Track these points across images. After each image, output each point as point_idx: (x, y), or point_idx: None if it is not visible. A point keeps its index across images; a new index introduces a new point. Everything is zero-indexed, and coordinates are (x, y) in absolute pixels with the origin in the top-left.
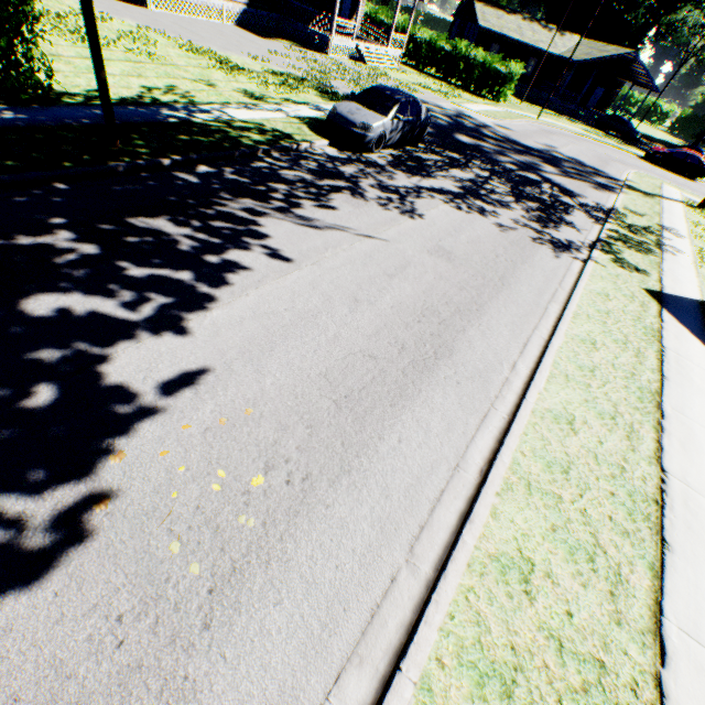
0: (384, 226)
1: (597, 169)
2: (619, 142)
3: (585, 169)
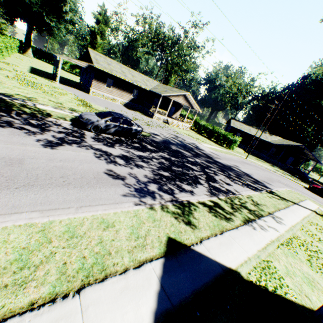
0: (7, 143)
1: (259, 180)
2: (298, 179)
3: (249, 178)
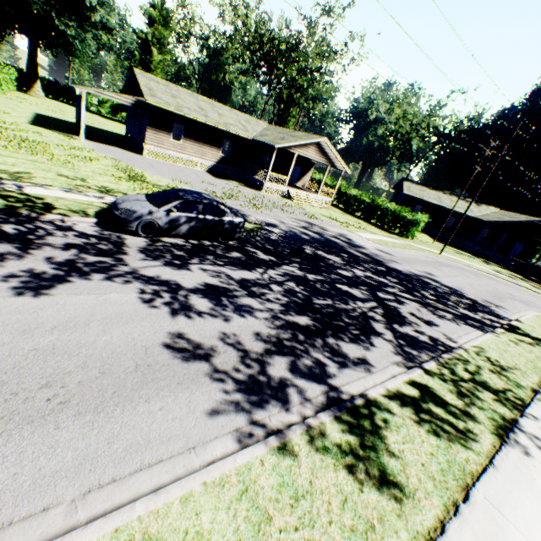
0: None
1: (480, 302)
2: (538, 286)
3: (460, 298)
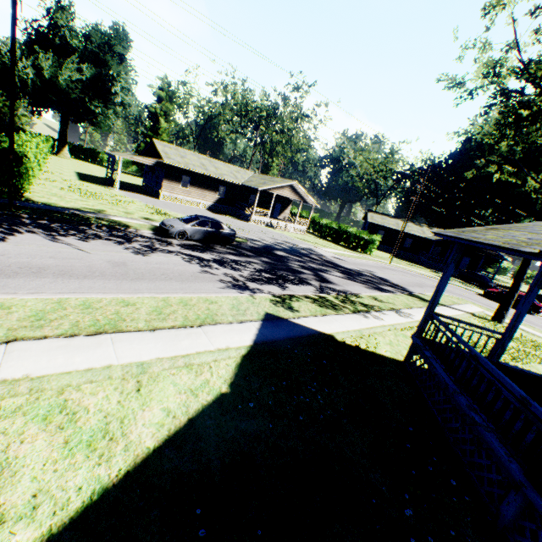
0: (105, 251)
1: (400, 285)
2: (473, 286)
3: (383, 282)
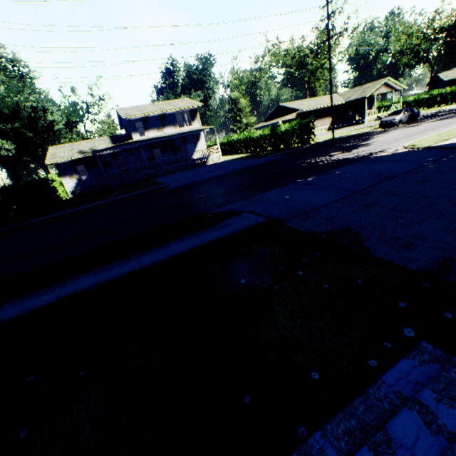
0: (407, 129)
1: None
2: None
3: None
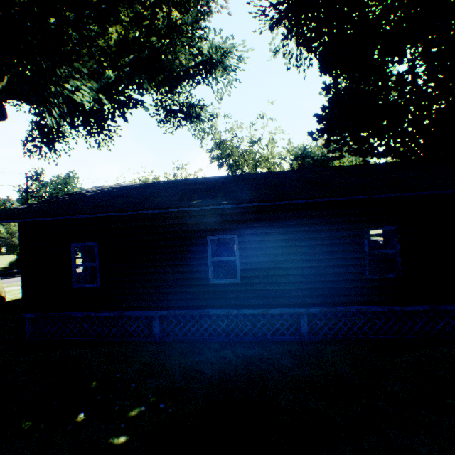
0: None
1: None
2: None
3: None
